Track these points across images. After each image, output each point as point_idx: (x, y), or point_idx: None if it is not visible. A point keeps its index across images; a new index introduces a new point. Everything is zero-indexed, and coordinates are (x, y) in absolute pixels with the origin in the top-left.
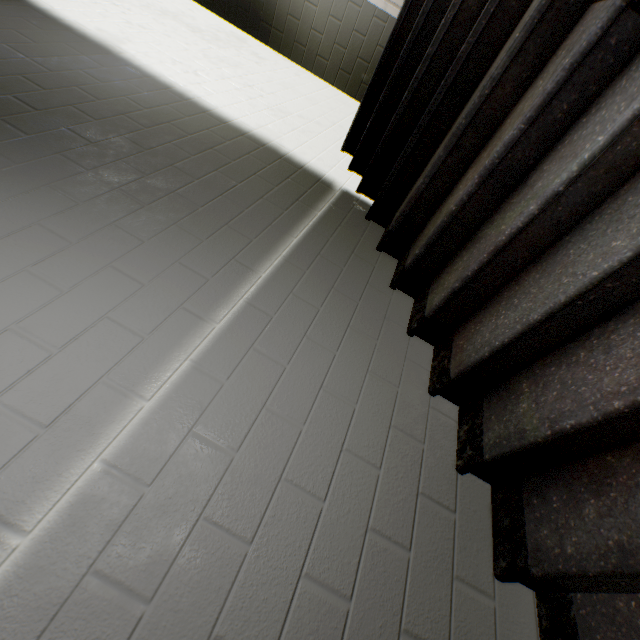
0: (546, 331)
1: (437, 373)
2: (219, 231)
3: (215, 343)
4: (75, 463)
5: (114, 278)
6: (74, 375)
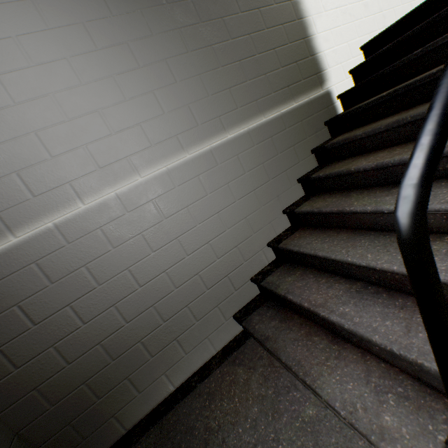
0: (322, 262)
1: (277, 239)
2: (222, 92)
3: (182, 165)
4: (106, 189)
5: (152, 101)
6: (117, 150)
